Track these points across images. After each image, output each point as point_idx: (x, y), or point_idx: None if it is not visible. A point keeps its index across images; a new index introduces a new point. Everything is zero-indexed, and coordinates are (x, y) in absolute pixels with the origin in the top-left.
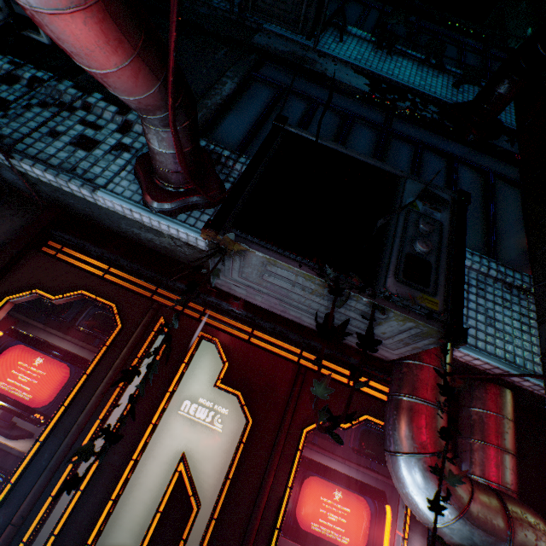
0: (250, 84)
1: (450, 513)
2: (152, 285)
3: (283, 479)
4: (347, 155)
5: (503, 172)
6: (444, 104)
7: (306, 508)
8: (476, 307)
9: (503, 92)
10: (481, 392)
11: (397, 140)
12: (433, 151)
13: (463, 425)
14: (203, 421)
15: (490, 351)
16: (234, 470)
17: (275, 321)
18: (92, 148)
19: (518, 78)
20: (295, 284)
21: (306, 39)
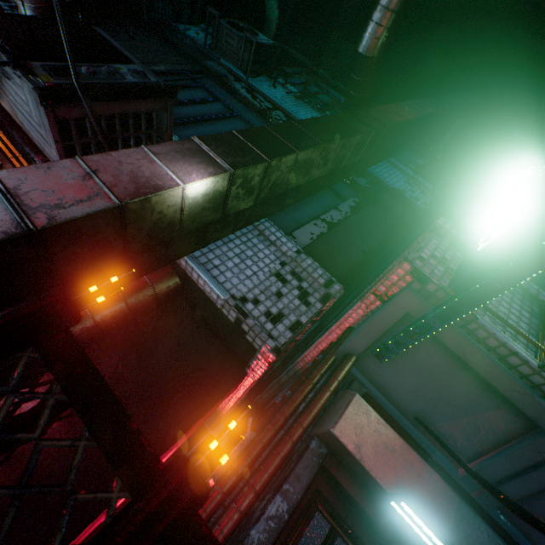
0: (179, 75)
1: None
2: (1, 130)
3: None
4: (114, 46)
5: (337, 188)
6: None
7: None
8: None
9: None
10: None
11: None
12: None
13: None
14: None
15: None
16: None
17: None
18: None
19: None
20: None
21: (243, 74)
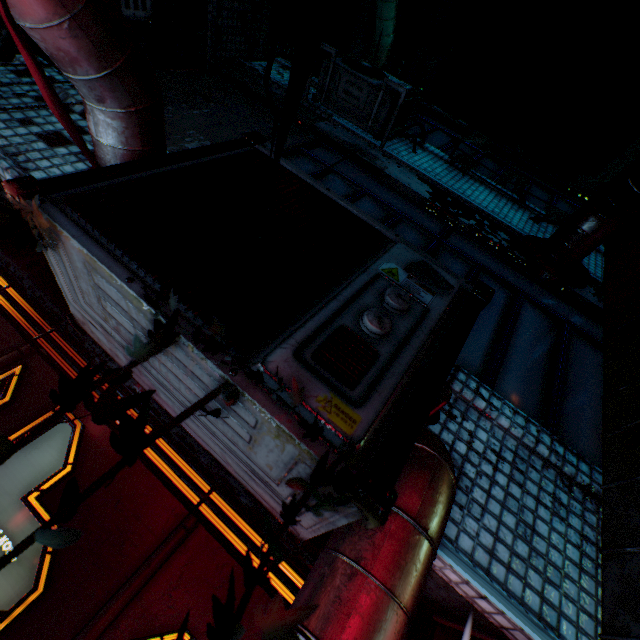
0: (294, 156)
1: None
2: (49, 324)
3: None
4: (324, 194)
5: (585, 328)
6: (518, 236)
7: None
8: (504, 498)
9: (587, 230)
10: None
11: (450, 254)
12: (494, 277)
13: None
14: None
15: (515, 589)
16: None
17: None
18: (59, 145)
19: (605, 216)
20: (134, 322)
21: (374, 138)
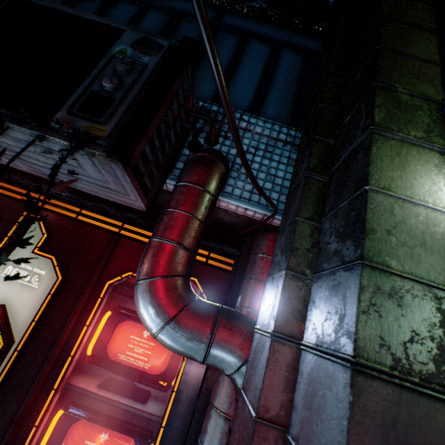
0: None
1: (158, 324)
2: None
3: (86, 320)
4: (71, 15)
5: None
6: None
7: (116, 344)
8: (259, 167)
9: None
10: (261, 240)
11: (224, 32)
12: (259, 39)
13: (246, 269)
14: (29, 282)
15: (263, 202)
16: (40, 315)
17: (96, 200)
18: None
19: None
20: None
21: None
